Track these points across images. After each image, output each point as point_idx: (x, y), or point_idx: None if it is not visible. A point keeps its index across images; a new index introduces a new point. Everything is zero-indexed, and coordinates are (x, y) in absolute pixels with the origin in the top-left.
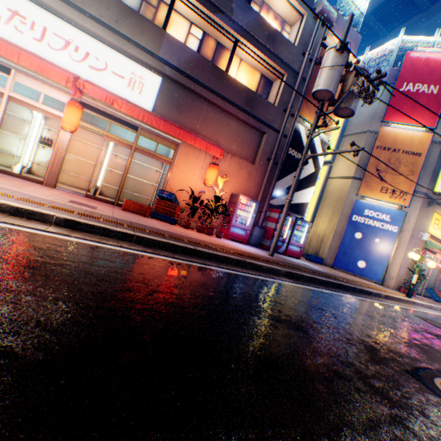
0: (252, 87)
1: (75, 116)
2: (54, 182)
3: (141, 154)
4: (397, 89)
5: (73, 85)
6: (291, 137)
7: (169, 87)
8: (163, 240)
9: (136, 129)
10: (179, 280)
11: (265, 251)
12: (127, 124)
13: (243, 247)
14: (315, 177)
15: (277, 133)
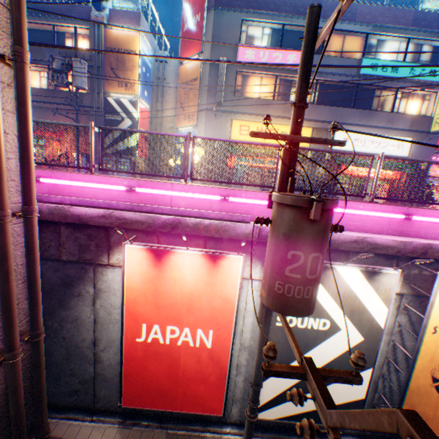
0: None
1: None
2: None
3: None
4: (183, 32)
5: None
6: (106, 108)
7: (34, 111)
8: None
9: None
10: None
11: None
12: None
13: None
14: (136, 127)
15: (97, 109)
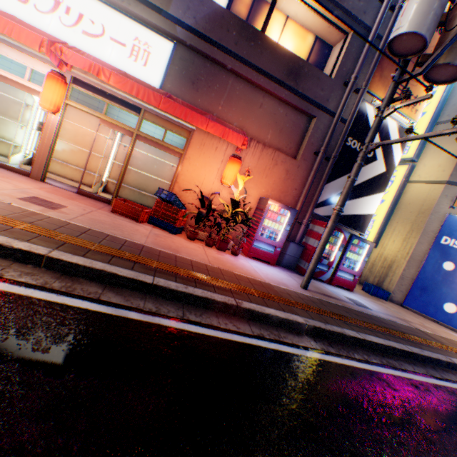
0: (301, 55)
1: (54, 91)
2: (40, 175)
3: (144, 142)
4: None
5: (48, 50)
6: (353, 122)
7: (182, 56)
8: (98, 265)
9: (138, 111)
10: (4, 380)
11: (301, 277)
12: (128, 104)
13: (265, 270)
14: (386, 179)
15: (331, 116)
